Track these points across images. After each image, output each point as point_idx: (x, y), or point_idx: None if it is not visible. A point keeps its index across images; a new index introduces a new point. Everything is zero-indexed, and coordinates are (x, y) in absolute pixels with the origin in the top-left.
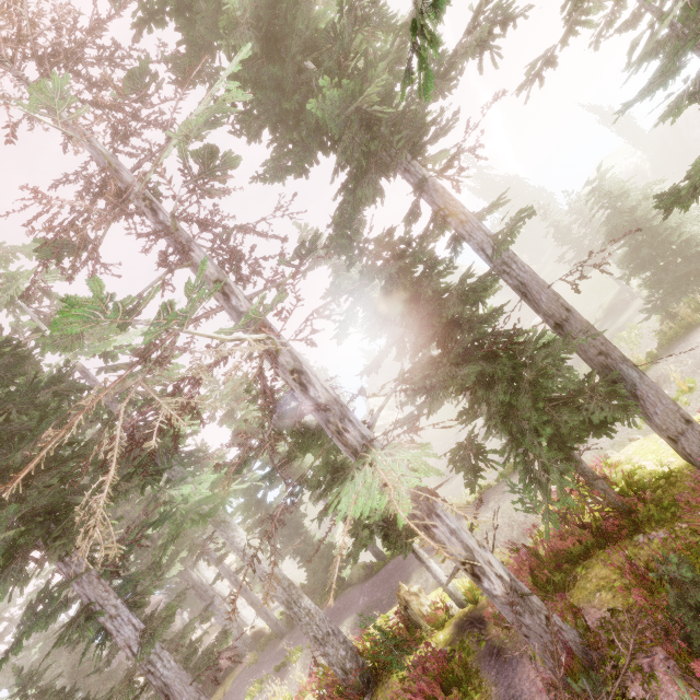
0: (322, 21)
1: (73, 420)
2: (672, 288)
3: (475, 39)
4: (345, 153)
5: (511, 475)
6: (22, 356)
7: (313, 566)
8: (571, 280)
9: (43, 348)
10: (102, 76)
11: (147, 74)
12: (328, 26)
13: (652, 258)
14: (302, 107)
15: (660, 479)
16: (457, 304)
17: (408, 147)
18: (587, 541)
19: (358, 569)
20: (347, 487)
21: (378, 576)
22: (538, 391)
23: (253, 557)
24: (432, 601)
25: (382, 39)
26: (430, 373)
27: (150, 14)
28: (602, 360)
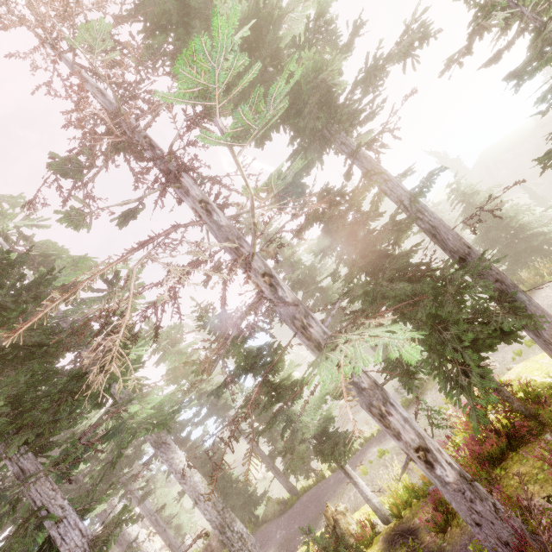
0: (282, 42)
1: (79, 285)
2: (514, 260)
3: (407, 42)
4: (299, 126)
5: (408, 407)
6: (9, 263)
7: (231, 503)
8: (471, 223)
9: (58, 220)
10: (126, 44)
11: (160, 48)
12: (288, 45)
13: (498, 238)
14: (265, 97)
15: (551, 388)
16: (391, 233)
17: (349, 120)
18: (501, 444)
19: (273, 504)
20: (322, 365)
21: (294, 509)
22: (463, 298)
23: (230, 437)
24: (359, 518)
25: (329, 52)
26: (368, 290)
27: (156, 26)
28: (498, 286)
